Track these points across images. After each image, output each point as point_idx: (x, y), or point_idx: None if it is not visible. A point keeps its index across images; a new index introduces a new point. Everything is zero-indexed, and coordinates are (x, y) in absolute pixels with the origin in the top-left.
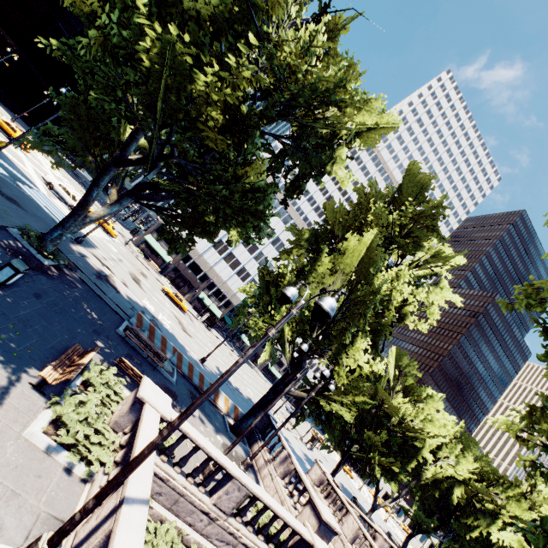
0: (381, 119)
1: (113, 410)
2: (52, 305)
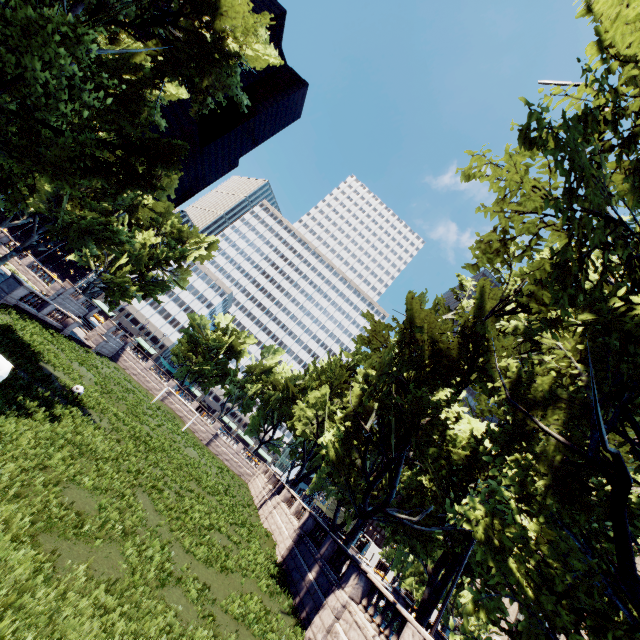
0: None
1: None
2: None
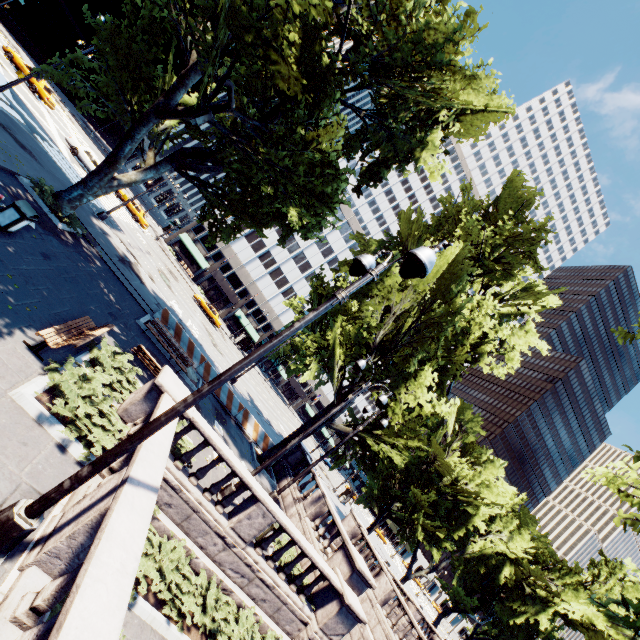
0: (492, 100)
1: (124, 398)
2: (62, 271)
